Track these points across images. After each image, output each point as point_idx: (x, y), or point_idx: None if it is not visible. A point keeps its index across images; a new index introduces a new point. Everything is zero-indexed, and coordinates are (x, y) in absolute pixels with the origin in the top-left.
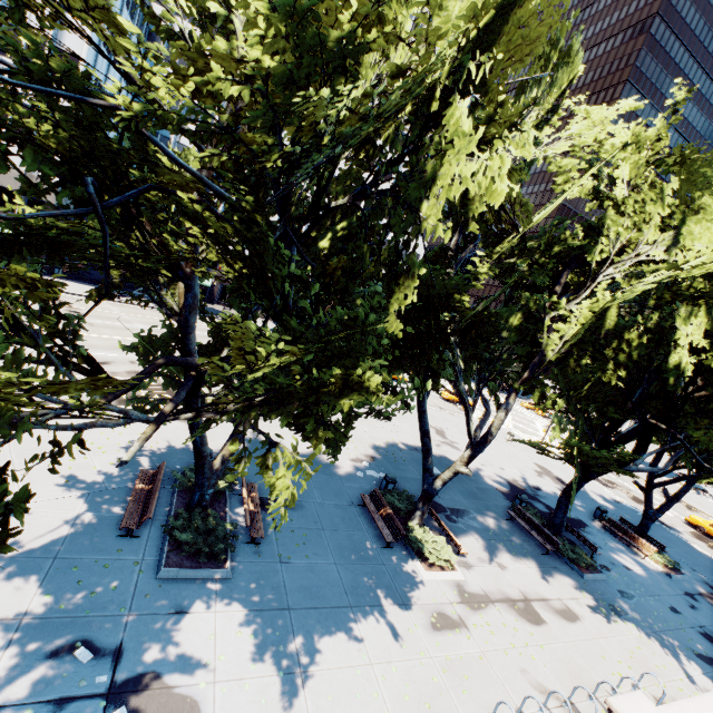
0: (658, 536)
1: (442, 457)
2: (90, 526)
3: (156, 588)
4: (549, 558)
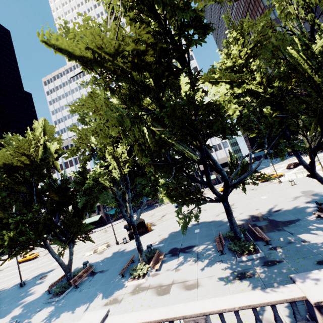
0: None
1: (212, 221)
2: (45, 293)
3: (41, 306)
4: (222, 256)
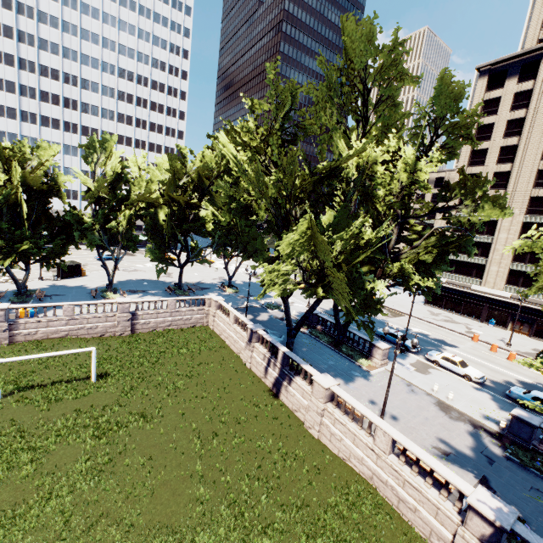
0: (253, 288)
1: (156, 280)
2: None
3: None
4: (170, 296)
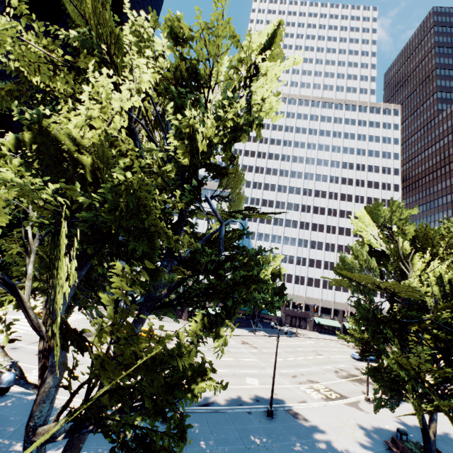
0: None
1: None
2: None
3: None
4: None
